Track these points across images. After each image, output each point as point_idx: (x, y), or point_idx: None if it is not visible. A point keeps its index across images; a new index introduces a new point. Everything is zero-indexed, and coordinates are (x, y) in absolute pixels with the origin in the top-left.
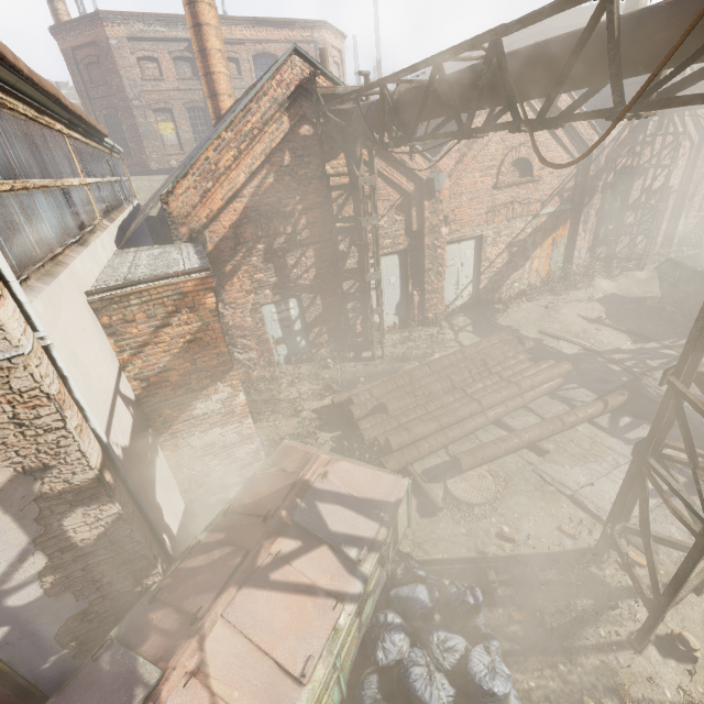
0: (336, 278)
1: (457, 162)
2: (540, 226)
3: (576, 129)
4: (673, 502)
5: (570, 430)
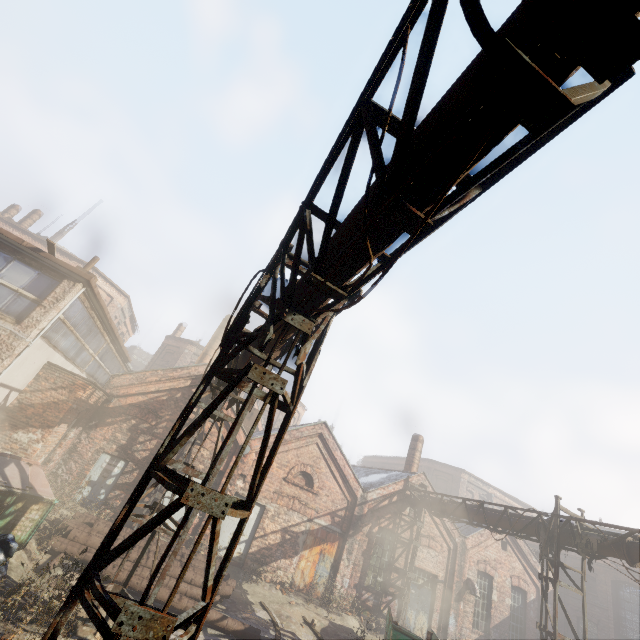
0: None
1: None
2: (313, 530)
3: (347, 476)
4: None
5: None
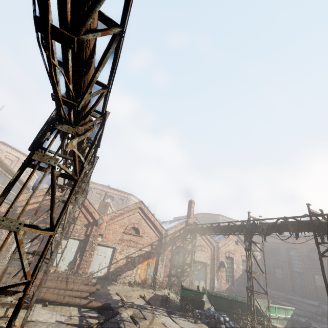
0: None
1: (110, 219)
2: (142, 254)
3: (156, 225)
4: (60, 323)
5: (67, 306)
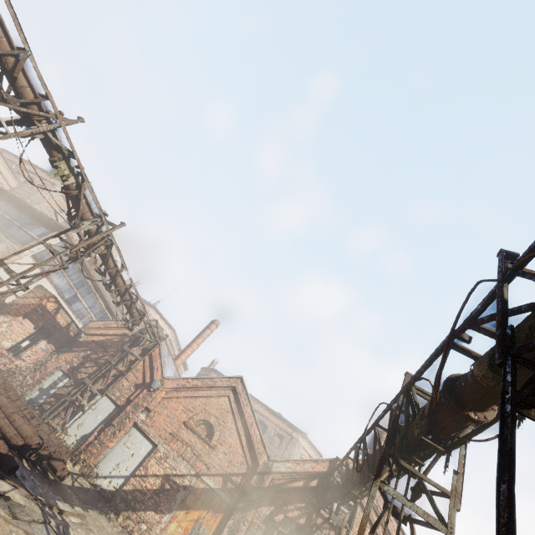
0: (86, 383)
1: (175, 389)
2: (197, 489)
3: (252, 436)
4: None
5: None
